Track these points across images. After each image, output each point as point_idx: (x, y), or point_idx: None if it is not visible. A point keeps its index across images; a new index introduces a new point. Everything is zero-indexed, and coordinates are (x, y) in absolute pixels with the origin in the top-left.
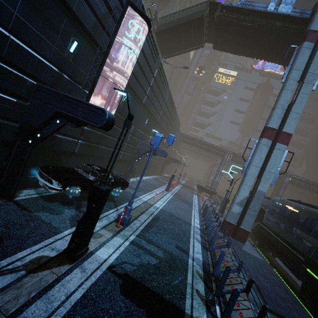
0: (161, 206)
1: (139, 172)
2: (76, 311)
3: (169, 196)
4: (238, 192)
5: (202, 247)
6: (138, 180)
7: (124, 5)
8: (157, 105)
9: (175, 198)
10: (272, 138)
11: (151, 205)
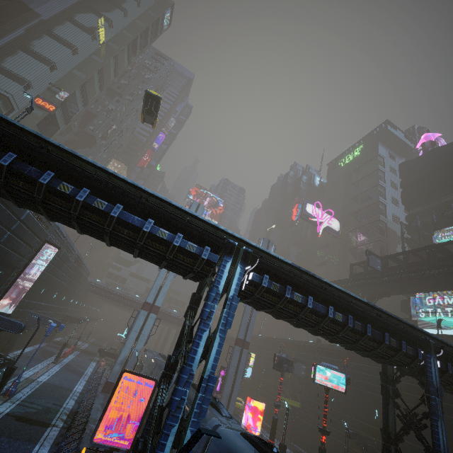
0: (44, 380)
1: (19, 344)
2: None
3: (56, 369)
4: (121, 353)
5: (76, 402)
6: (17, 355)
7: (43, 244)
8: (58, 274)
9: (64, 370)
10: (148, 310)
11: (34, 381)
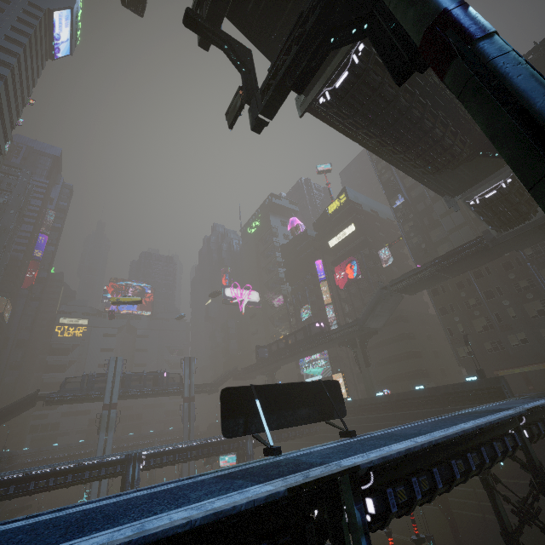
0: None
1: None
2: None
3: None
4: None
5: None
6: None
7: None
8: None
9: None
10: None
11: None
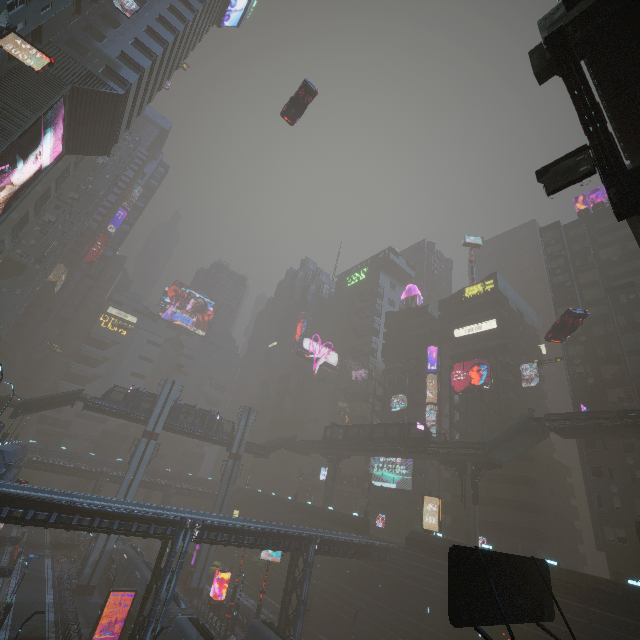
0: (14, 599)
1: None
2: None
3: (15, 583)
4: (91, 556)
5: (56, 613)
6: None
7: None
8: None
9: (24, 582)
10: None
11: (5, 603)
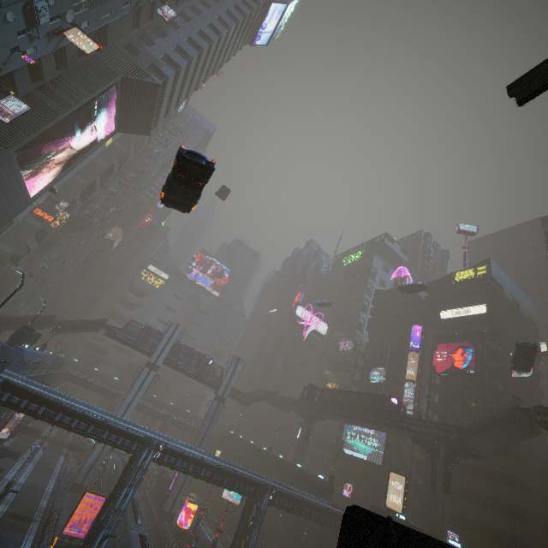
0: (23, 481)
1: None
2: (1, 520)
3: (30, 468)
4: (88, 459)
5: (49, 502)
6: None
7: None
8: None
9: (37, 469)
10: None
11: (16, 483)
